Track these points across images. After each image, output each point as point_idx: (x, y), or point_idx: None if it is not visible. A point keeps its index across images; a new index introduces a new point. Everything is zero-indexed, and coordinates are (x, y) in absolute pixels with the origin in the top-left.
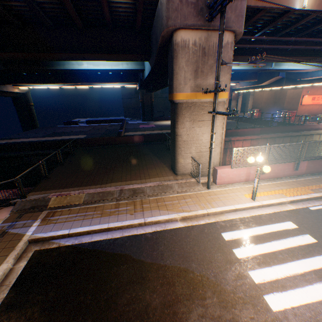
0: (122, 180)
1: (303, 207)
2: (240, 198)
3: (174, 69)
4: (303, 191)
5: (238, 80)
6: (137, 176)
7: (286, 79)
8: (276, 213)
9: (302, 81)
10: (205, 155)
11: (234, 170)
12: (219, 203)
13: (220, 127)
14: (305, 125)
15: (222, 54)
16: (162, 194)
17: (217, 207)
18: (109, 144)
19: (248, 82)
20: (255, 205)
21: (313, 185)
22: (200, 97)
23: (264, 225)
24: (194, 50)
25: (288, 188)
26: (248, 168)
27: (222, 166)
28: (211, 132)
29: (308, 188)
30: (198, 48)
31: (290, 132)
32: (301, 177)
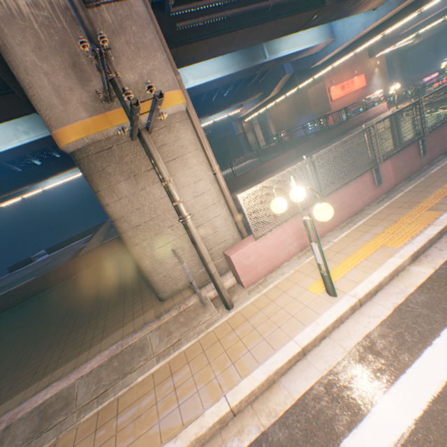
0: (32, 379)
1: (445, 258)
2: (304, 305)
3: (19, 77)
4: (420, 221)
5: (238, 101)
6: (76, 345)
7: (297, 74)
8: (403, 307)
9: (317, 68)
10: (200, 233)
11: (267, 239)
12: (258, 346)
13: (203, 165)
14: (350, 121)
15: (120, 12)
16: (118, 385)
17: (255, 369)
18: (61, 280)
19: (253, 100)
20: (343, 309)
21: (427, 199)
22: (121, 120)
23: (398, 378)
24: (42, 17)
25: (388, 227)
26: (293, 221)
27: (239, 241)
28: (161, 181)
29: (424, 208)
30: (50, 10)
31: (336, 137)
32: (395, 193)
